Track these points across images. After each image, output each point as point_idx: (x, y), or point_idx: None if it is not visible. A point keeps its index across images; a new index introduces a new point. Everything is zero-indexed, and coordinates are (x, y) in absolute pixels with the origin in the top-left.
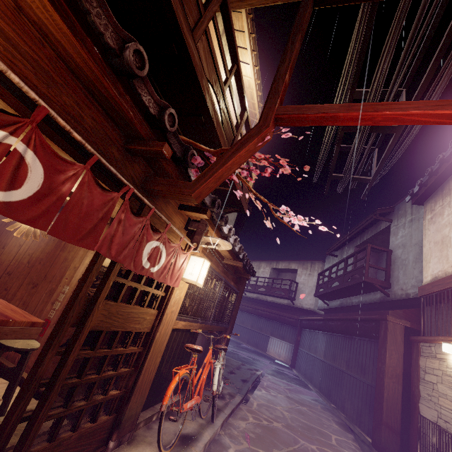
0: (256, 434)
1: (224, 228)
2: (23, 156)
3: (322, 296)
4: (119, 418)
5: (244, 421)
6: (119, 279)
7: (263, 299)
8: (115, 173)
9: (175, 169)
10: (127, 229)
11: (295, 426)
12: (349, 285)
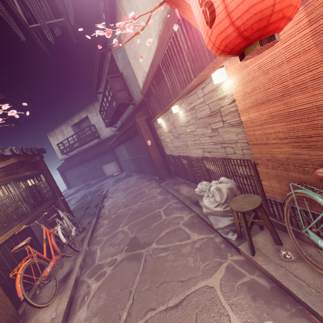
0: (110, 227)
1: None
2: None
3: (109, 125)
4: None
5: (102, 227)
6: None
7: (83, 149)
8: None
9: None
10: None
11: (129, 202)
12: (115, 110)
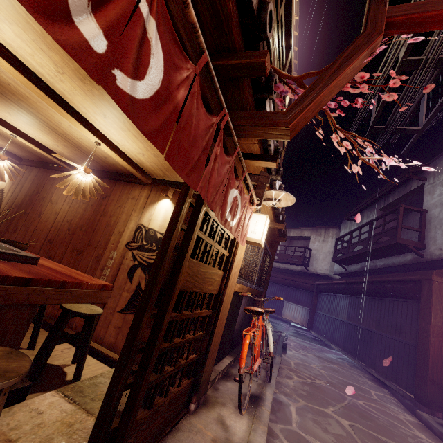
0: (306, 392)
1: (277, 184)
2: (144, 25)
3: (341, 261)
4: (196, 381)
5: (290, 379)
6: (200, 233)
7: (276, 267)
8: (217, 87)
9: (253, 101)
10: (219, 169)
11: (335, 383)
12: (377, 248)
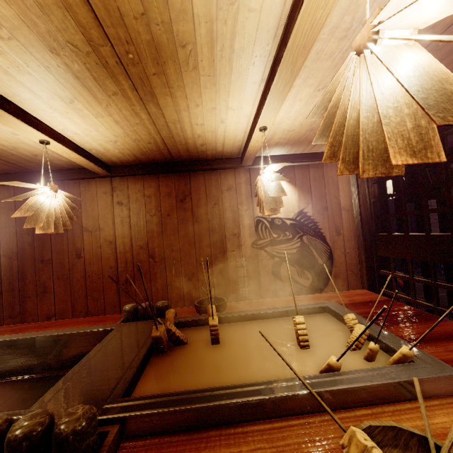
0: None
1: None
2: None
3: None
4: None
5: None
6: None
7: None
8: None
9: None
10: None
11: None
12: None
